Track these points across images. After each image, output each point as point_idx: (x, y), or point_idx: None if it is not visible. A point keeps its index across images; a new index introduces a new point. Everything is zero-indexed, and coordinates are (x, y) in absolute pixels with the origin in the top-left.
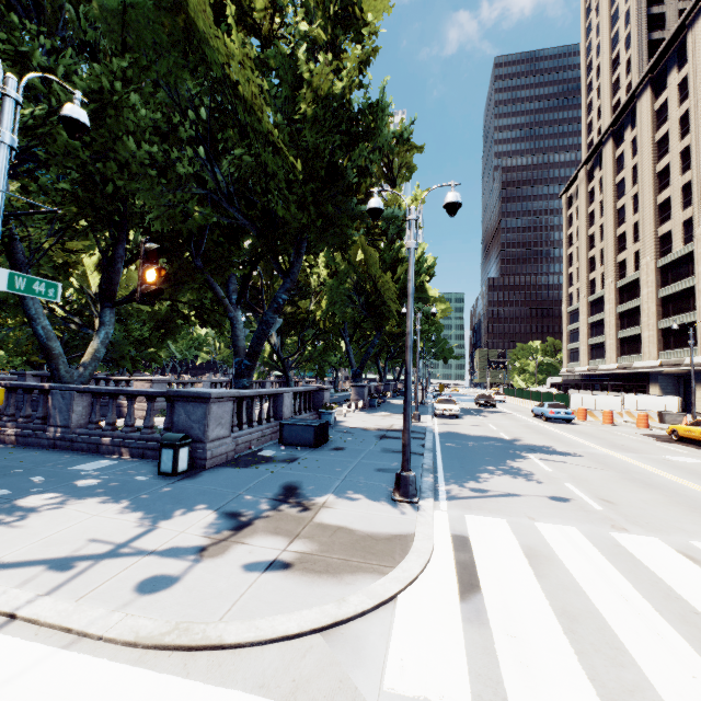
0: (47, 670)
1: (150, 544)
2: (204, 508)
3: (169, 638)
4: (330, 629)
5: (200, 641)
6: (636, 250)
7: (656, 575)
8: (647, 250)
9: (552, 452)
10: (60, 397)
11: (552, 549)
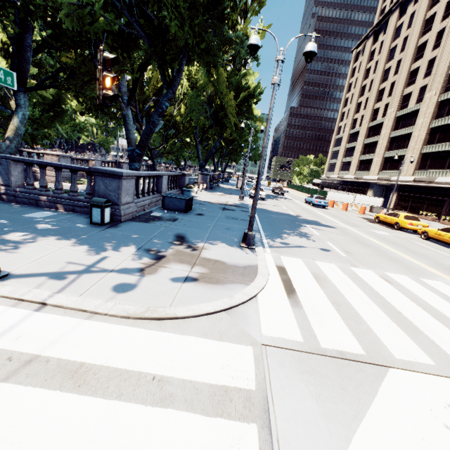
0: (84, 330)
1: (108, 266)
2: (132, 246)
3: (147, 314)
4: (228, 310)
5: (165, 315)
6: (388, 102)
7: (372, 287)
8: (394, 103)
9: (318, 225)
10: None
11: (325, 274)
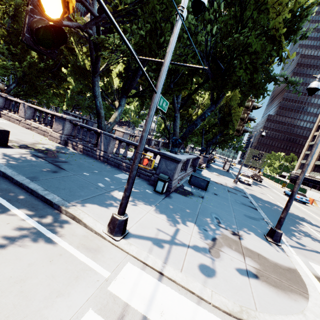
0: None
1: (184, 240)
2: (189, 221)
3: (244, 316)
4: None
5: None
6: None
7: None
8: None
9: (313, 225)
10: (104, 138)
11: None
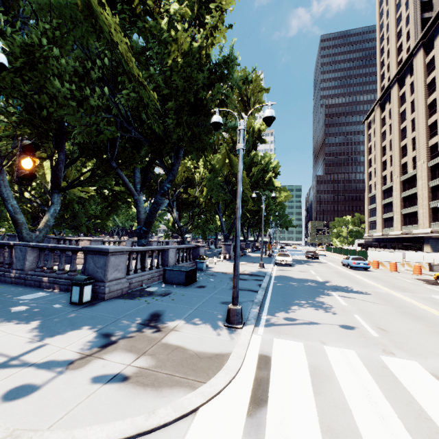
0: None
1: (34, 358)
2: (88, 330)
3: None
4: None
5: None
6: (414, 155)
7: (412, 395)
8: (421, 155)
9: (350, 291)
10: (19, 250)
11: (333, 369)
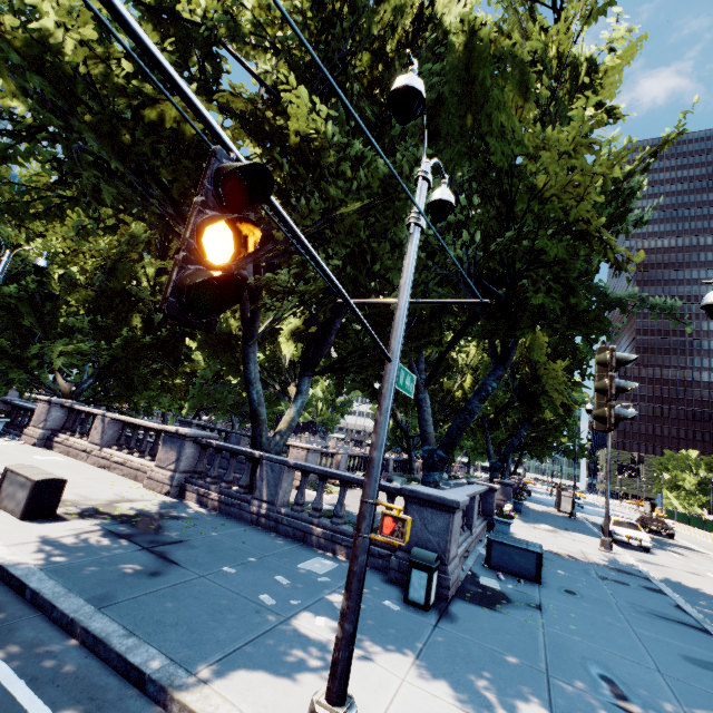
0: None
1: None
2: (530, 700)
3: None
4: None
5: None
6: None
7: None
8: None
9: None
10: (269, 468)
11: None
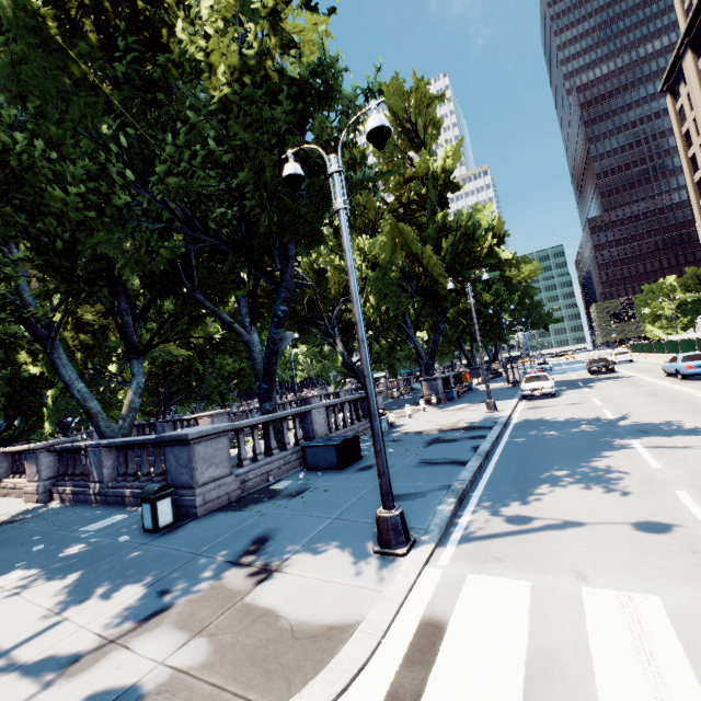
0: None
1: (30, 652)
2: (140, 583)
3: None
4: None
5: None
6: None
7: None
8: None
9: (674, 432)
10: (93, 454)
11: (590, 659)
